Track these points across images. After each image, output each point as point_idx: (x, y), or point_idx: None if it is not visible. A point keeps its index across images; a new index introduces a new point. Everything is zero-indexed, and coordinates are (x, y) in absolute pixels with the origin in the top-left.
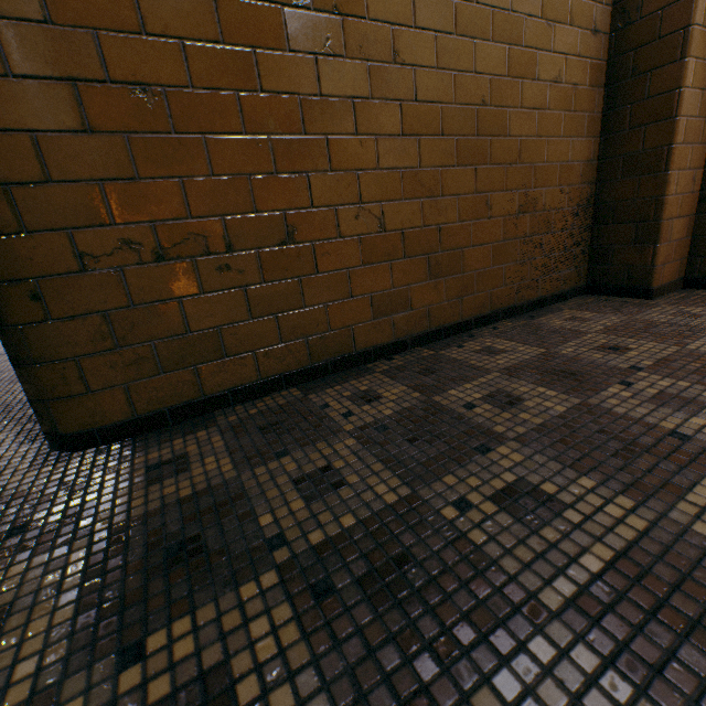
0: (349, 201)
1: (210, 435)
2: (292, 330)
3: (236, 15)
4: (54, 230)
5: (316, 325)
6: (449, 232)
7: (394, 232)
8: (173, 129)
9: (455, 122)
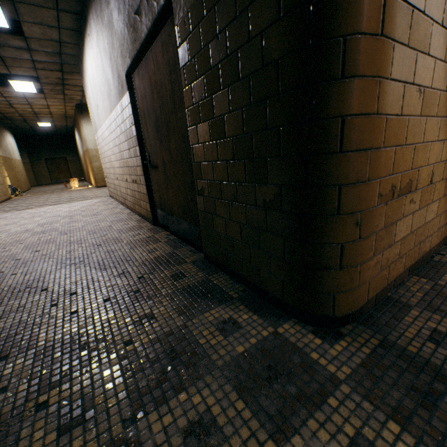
0: None
1: (421, 313)
2: (417, 238)
3: None
4: (375, 178)
5: (423, 235)
6: None
7: None
8: (419, 113)
9: None
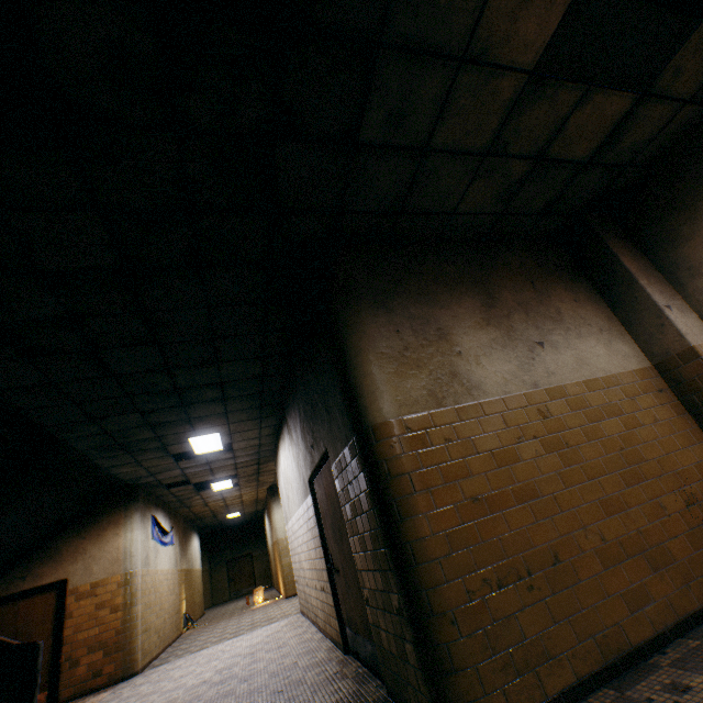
0: (577, 527)
1: None
2: (581, 630)
3: (499, 455)
4: (456, 578)
5: (594, 624)
6: (646, 532)
7: (611, 540)
8: (489, 512)
9: (611, 464)
